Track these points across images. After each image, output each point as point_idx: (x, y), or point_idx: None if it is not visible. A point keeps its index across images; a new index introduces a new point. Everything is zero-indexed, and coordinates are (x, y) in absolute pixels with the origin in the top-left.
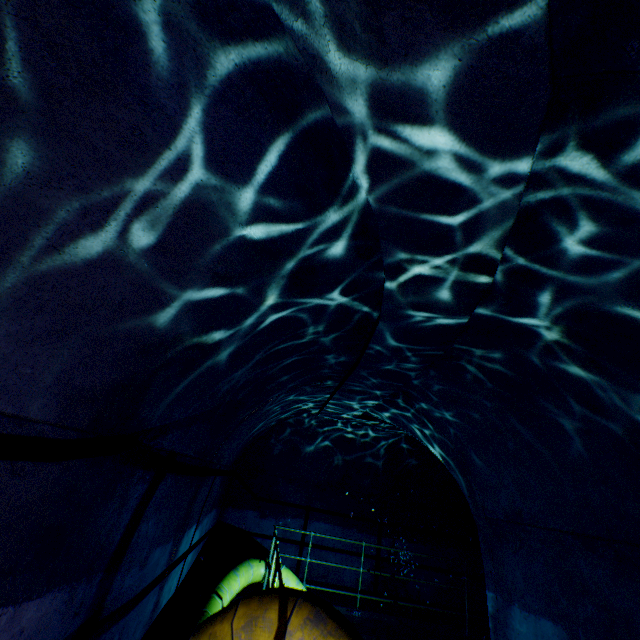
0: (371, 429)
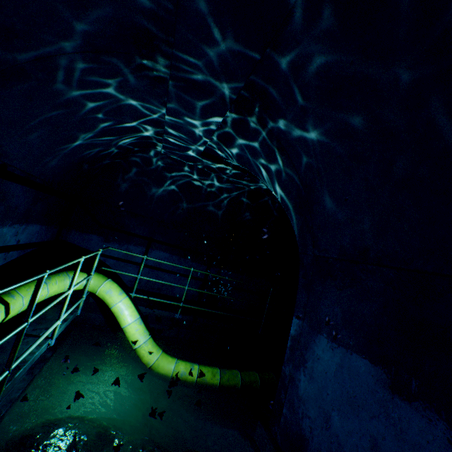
0: (216, 178)
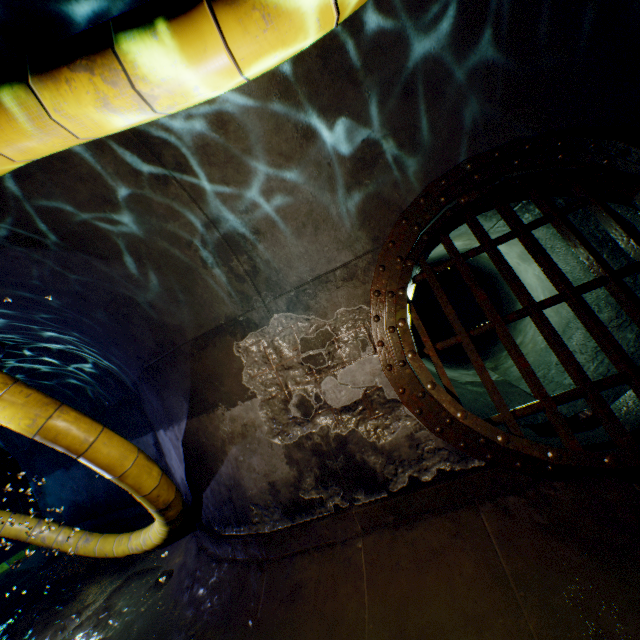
0: None
